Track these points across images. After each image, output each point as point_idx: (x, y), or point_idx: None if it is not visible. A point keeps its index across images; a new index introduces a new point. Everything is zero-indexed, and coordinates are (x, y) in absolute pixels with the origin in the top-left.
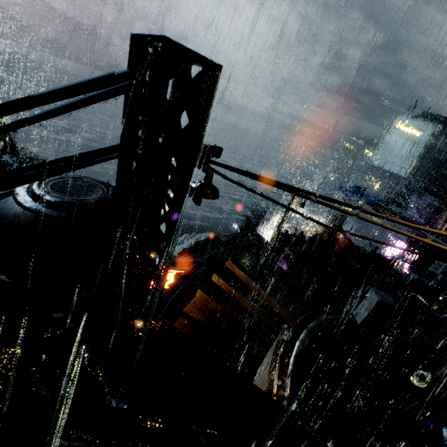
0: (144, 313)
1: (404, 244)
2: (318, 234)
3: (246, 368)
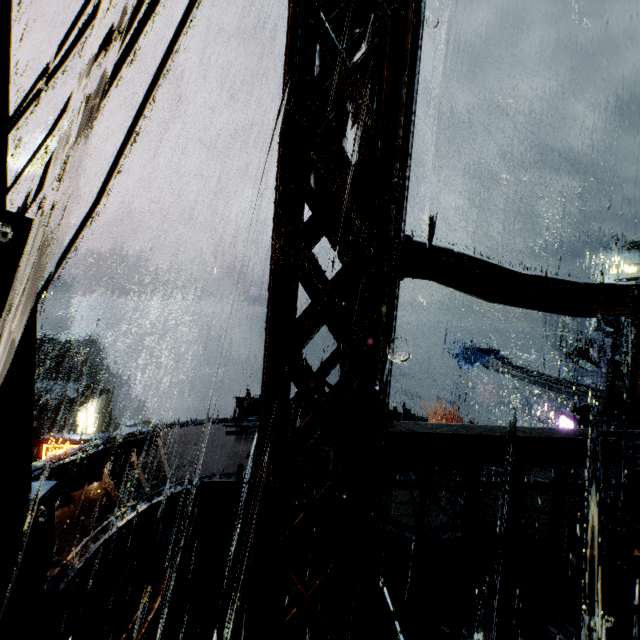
0: None
1: (570, 421)
2: None
3: None
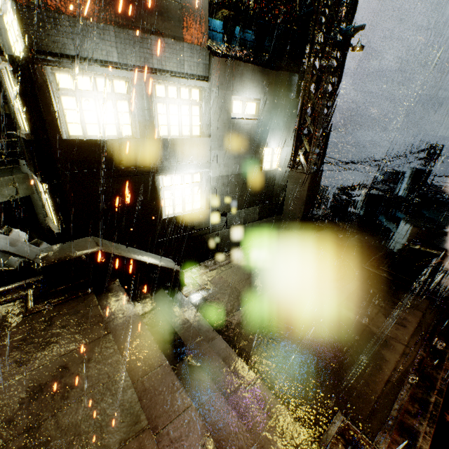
0: None
1: None
2: None
3: None
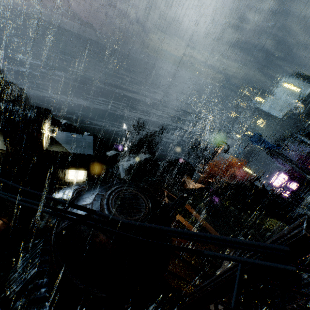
0: None
1: (287, 177)
2: (244, 182)
3: (202, 282)
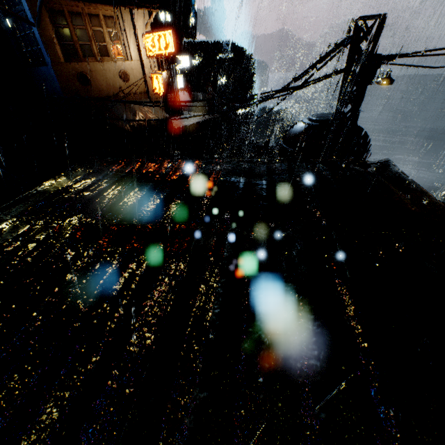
0: (341, 156)
1: None
2: None
3: None
